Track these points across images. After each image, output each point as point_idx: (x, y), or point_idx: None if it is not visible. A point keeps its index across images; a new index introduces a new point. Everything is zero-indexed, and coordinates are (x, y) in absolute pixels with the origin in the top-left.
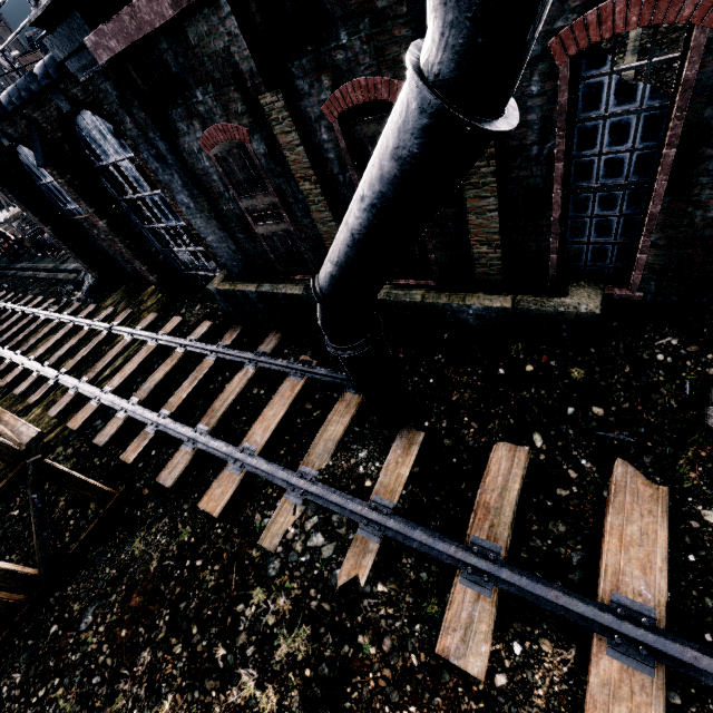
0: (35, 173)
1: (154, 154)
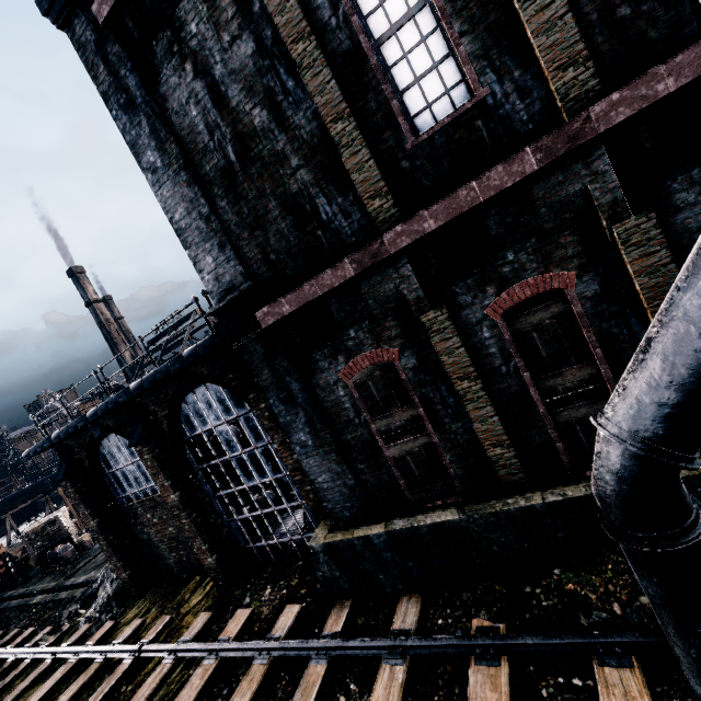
0: (108, 462)
1: (282, 397)
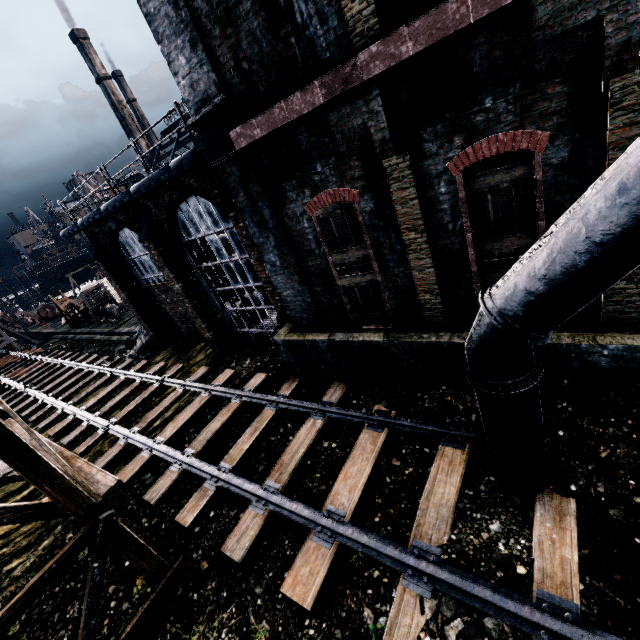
0: (127, 250)
1: (256, 220)
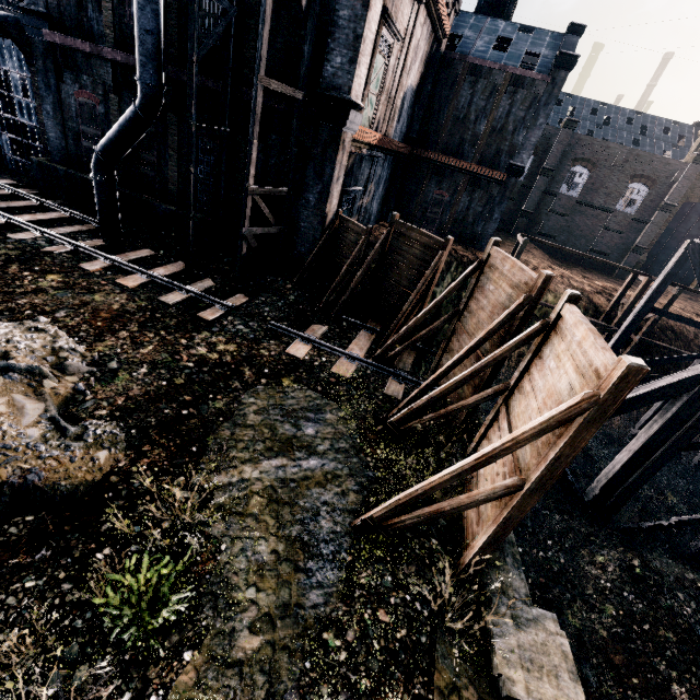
0: None
1: (45, 82)
